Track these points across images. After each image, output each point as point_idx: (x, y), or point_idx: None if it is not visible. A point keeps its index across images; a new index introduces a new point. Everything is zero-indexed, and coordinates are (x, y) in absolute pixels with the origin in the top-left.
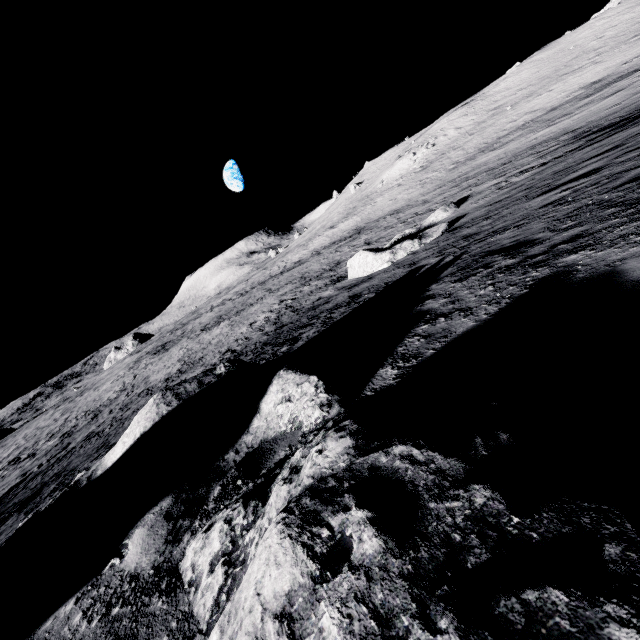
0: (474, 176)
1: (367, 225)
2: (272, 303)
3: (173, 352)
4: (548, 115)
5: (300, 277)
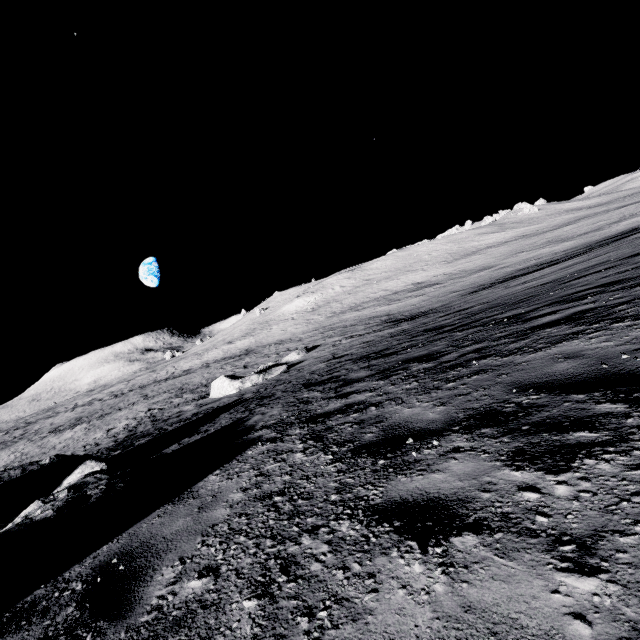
0: (335, 328)
1: (256, 348)
2: (140, 410)
3: (1, 456)
4: (392, 296)
5: (179, 387)
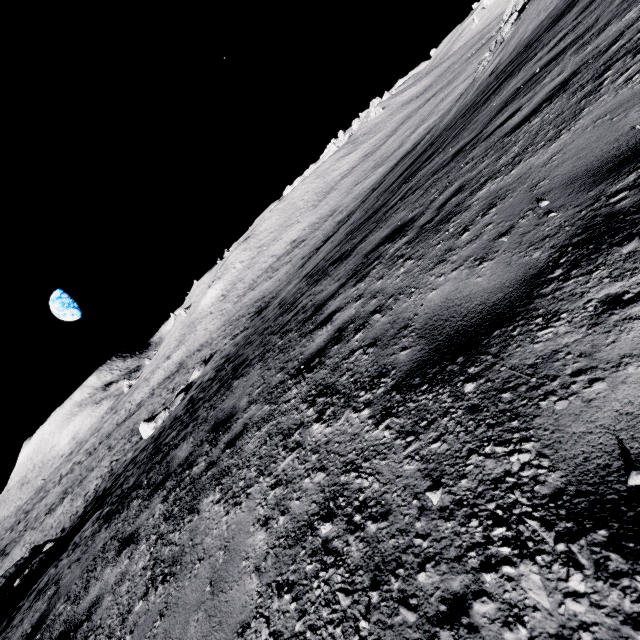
0: (233, 322)
1: (185, 360)
2: (105, 466)
3: (15, 553)
4: (275, 264)
5: (131, 429)
